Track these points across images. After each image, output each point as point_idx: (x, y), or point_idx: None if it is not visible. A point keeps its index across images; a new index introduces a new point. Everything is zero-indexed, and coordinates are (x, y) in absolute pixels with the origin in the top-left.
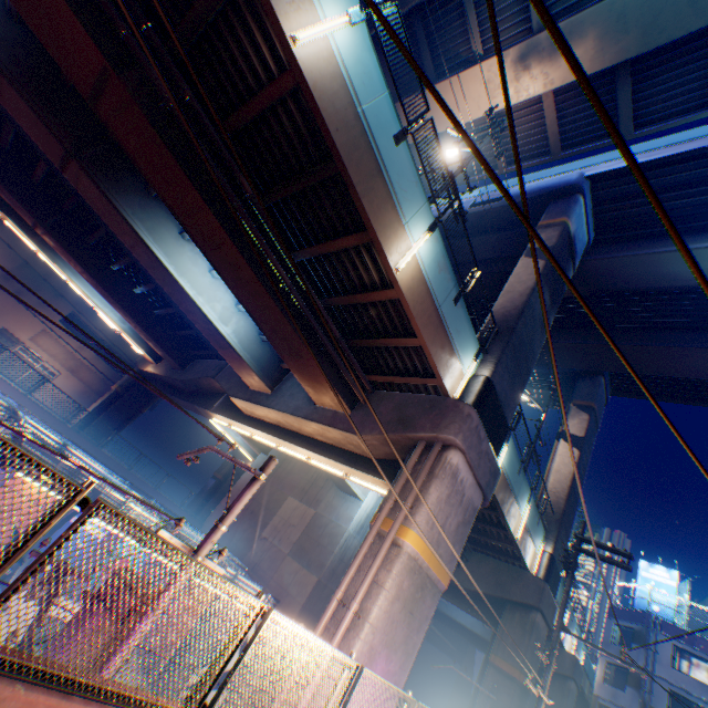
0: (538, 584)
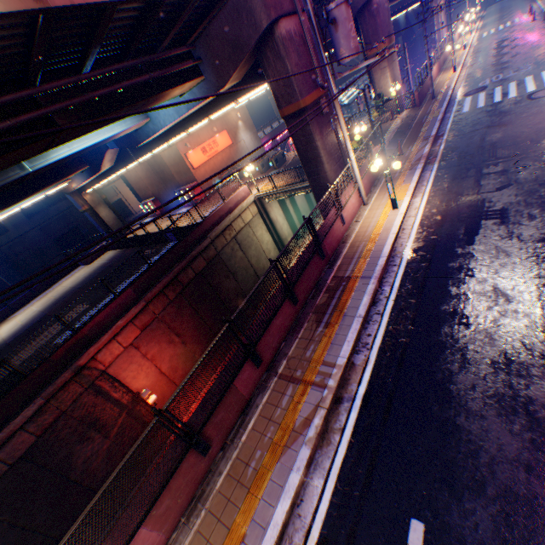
0: None
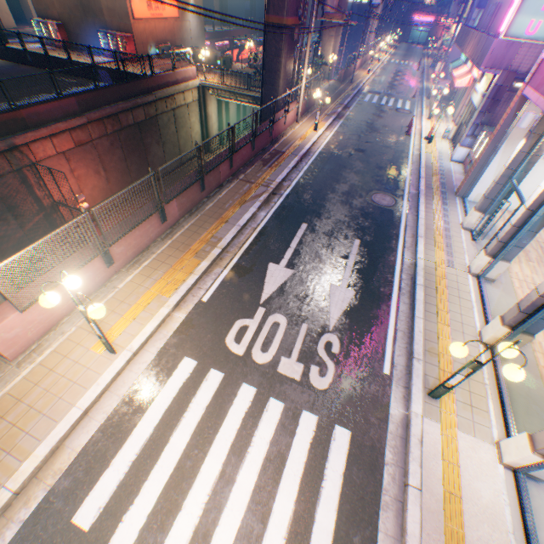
0: None
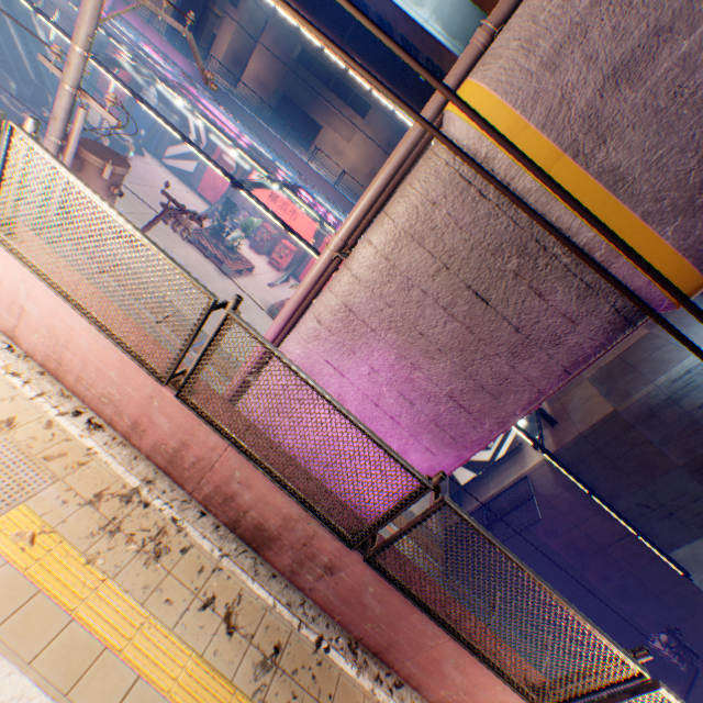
0: None
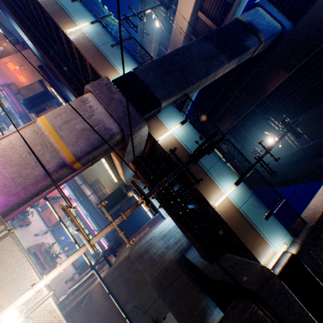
0: (263, 273)
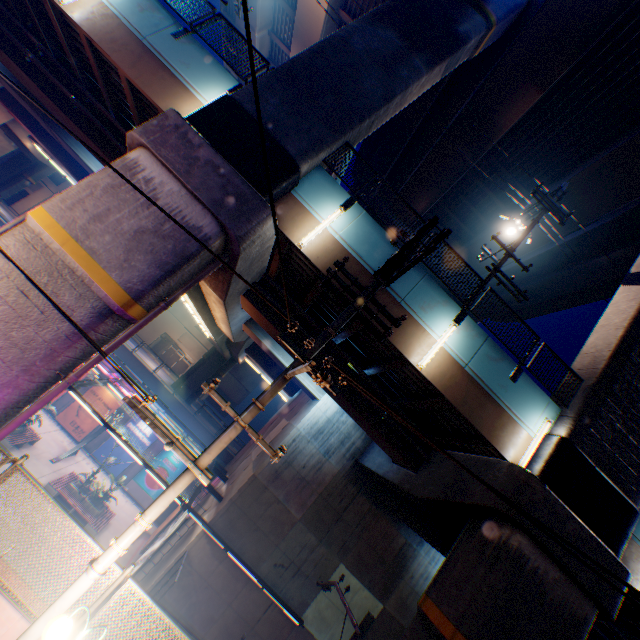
0: (514, 477)
